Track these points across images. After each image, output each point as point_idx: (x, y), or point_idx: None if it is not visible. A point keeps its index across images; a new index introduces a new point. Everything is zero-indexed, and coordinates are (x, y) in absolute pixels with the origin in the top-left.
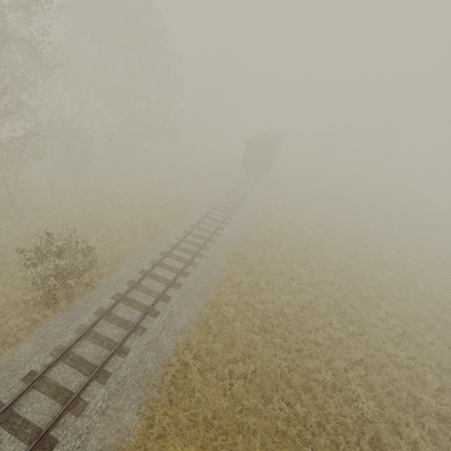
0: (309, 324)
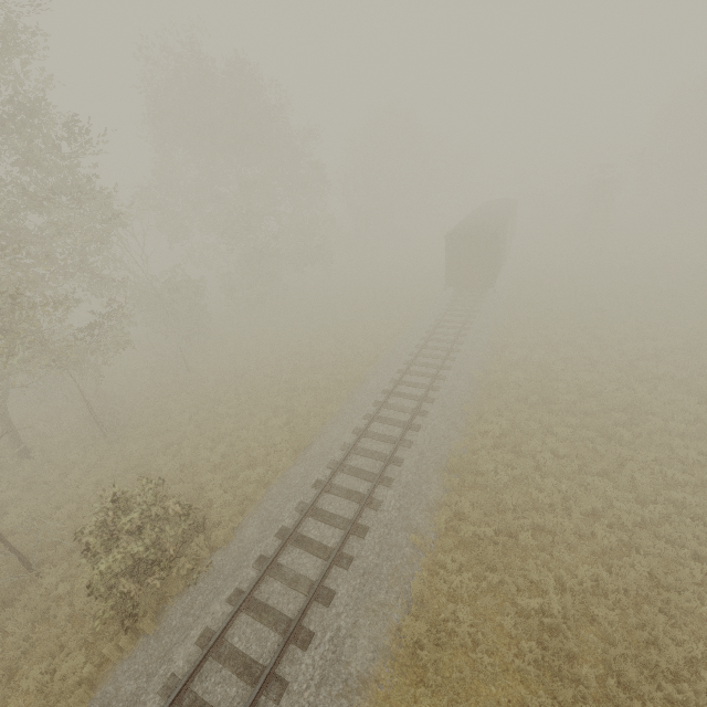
0: (666, 653)
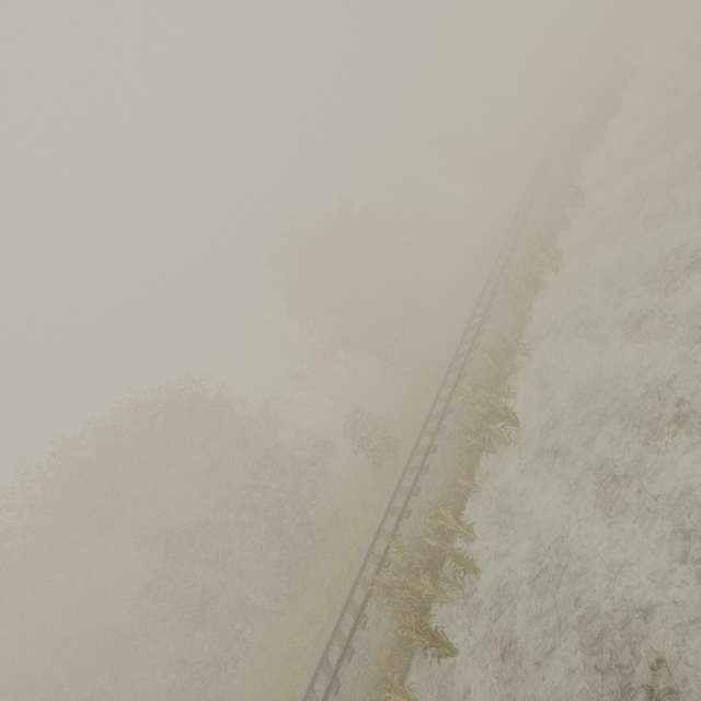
0: None
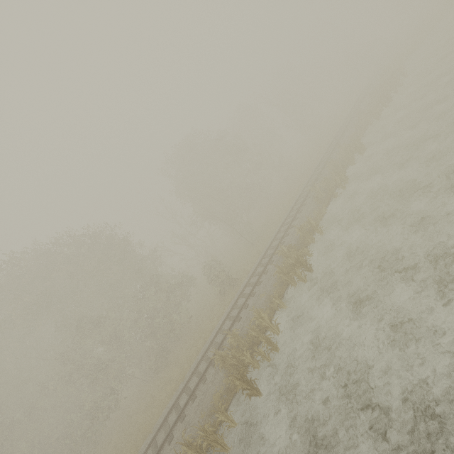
0: None
